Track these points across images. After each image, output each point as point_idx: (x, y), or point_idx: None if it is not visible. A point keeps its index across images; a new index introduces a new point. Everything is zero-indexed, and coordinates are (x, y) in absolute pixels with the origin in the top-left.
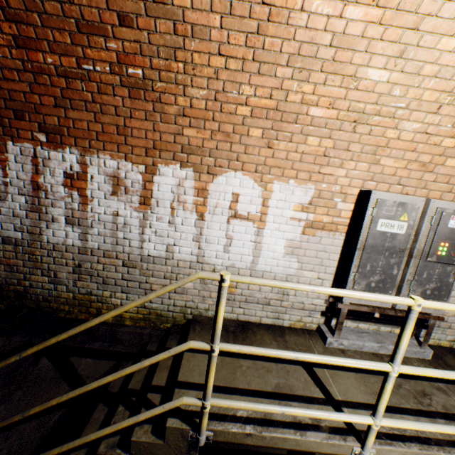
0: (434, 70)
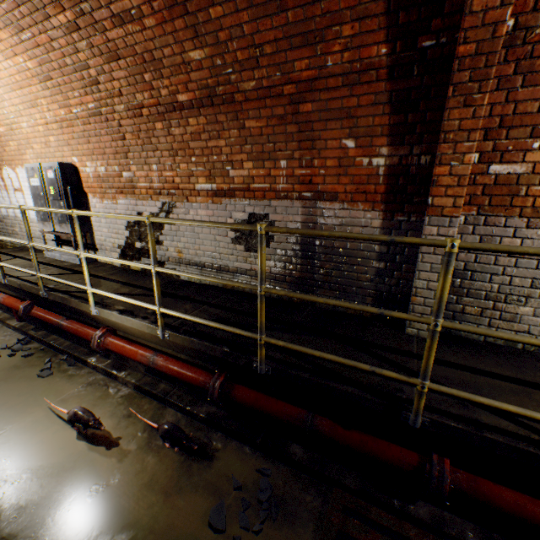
0: (1, 99)
